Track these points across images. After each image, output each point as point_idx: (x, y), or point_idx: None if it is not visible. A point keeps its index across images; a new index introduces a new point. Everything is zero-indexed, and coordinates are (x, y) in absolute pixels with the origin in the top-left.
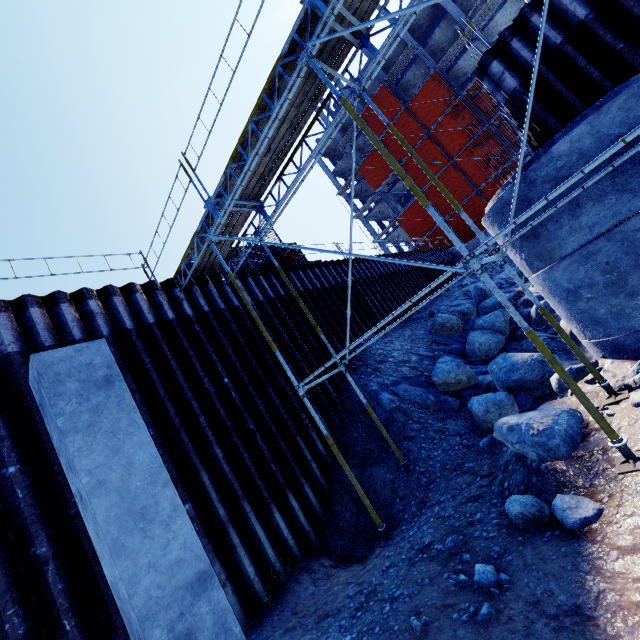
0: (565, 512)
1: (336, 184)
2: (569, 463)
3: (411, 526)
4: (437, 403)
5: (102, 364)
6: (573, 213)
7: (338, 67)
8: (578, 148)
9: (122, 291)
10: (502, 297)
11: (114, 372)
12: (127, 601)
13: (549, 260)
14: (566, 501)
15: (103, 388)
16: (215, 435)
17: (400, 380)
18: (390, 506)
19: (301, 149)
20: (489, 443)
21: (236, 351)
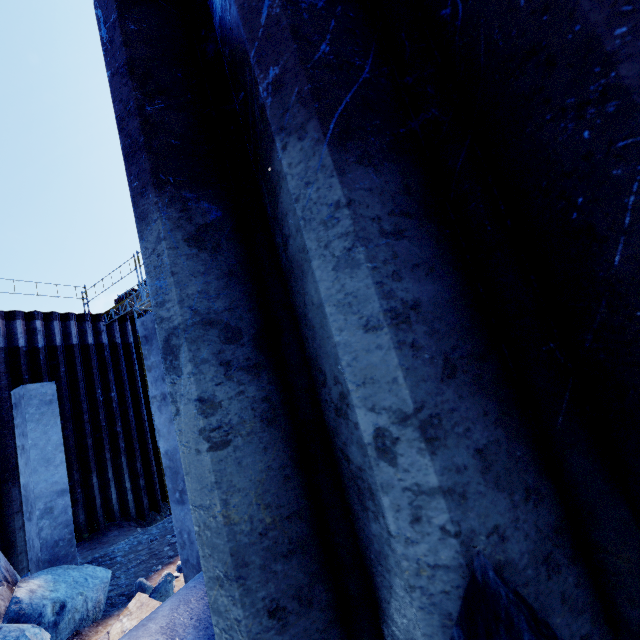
0: None
1: None
2: None
3: None
4: None
5: (51, 393)
6: None
7: None
8: None
9: (62, 316)
10: None
11: (55, 398)
12: (32, 490)
13: None
14: None
15: (48, 405)
16: (91, 429)
17: None
18: None
19: None
20: None
21: (128, 375)
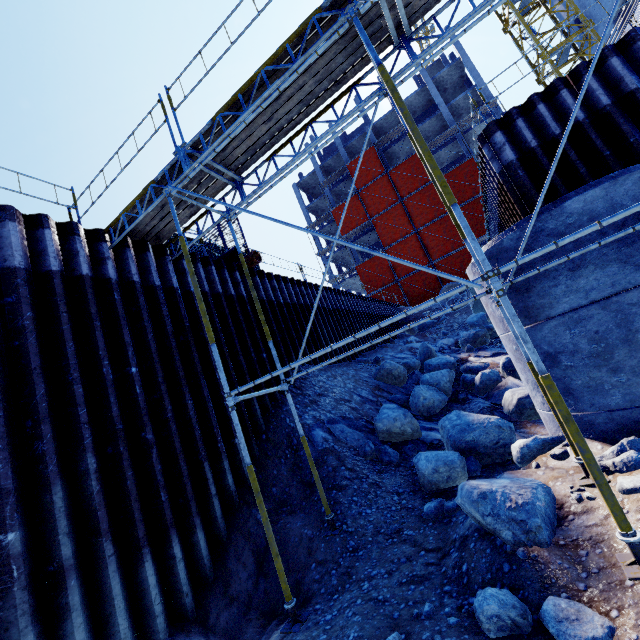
0: (563, 625)
1: (307, 218)
2: (552, 552)
3: (329, 606)
4: (375, 452)
5: None
6: (573, 273)
7: (370, 59)
8: (590, 209)
9: (26, 220)
10: (522, 328)
11: None
12: None
13: (535, 318)
14: (562, 608)
15: None
16: (94, 437)
17: (338, 419)
18: (302, 572)
19: (305, 133)
20: (436, 509)
21: (158, 339)
